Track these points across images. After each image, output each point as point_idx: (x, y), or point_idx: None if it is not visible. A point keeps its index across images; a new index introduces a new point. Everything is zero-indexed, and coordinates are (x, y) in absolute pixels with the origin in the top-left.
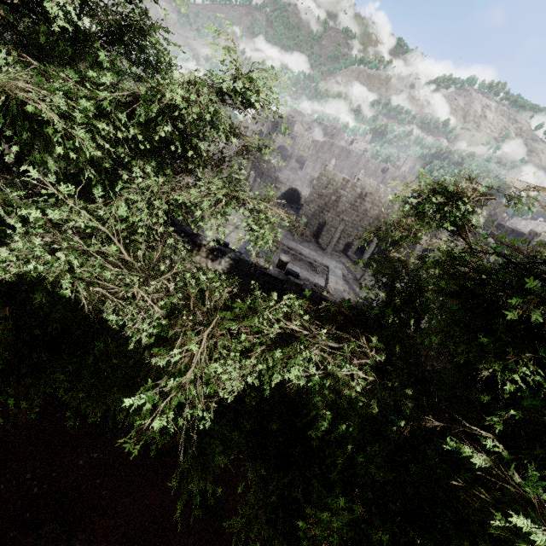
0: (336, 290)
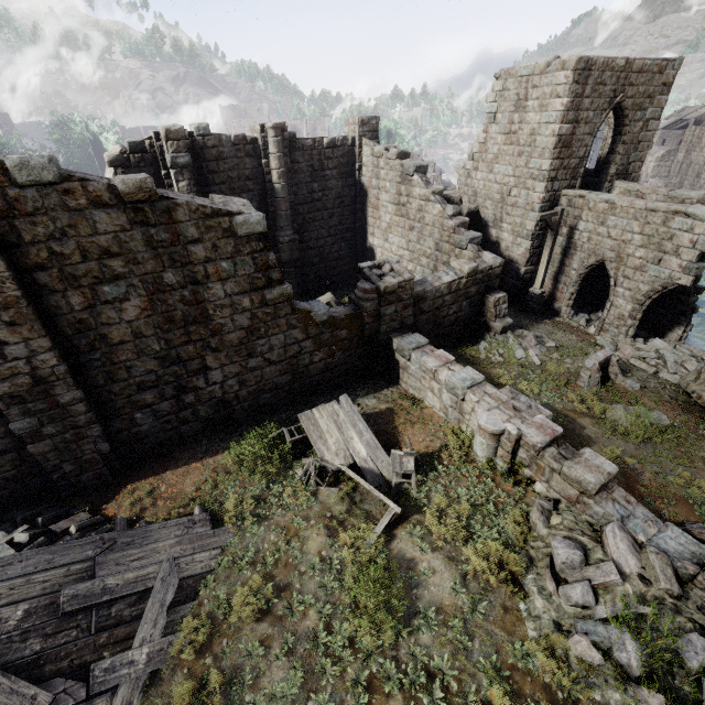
0: None
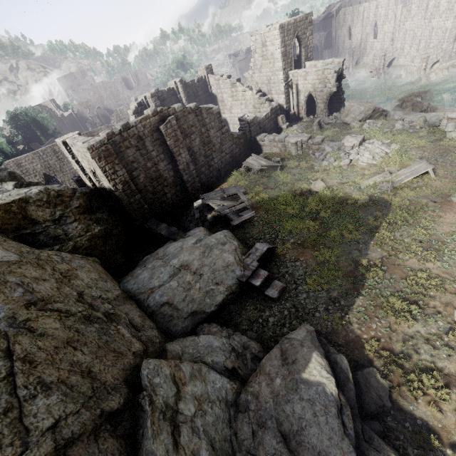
0: None
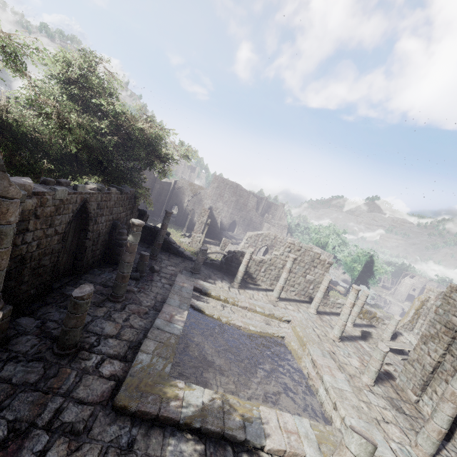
0: (256, 421)
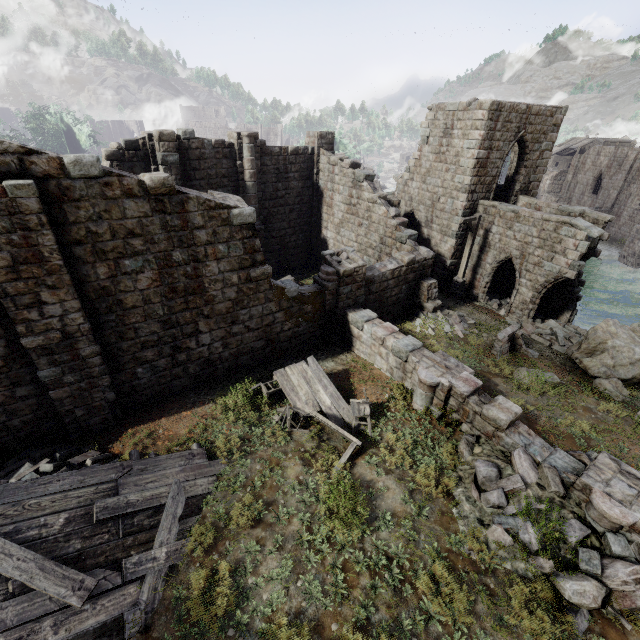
0: None
